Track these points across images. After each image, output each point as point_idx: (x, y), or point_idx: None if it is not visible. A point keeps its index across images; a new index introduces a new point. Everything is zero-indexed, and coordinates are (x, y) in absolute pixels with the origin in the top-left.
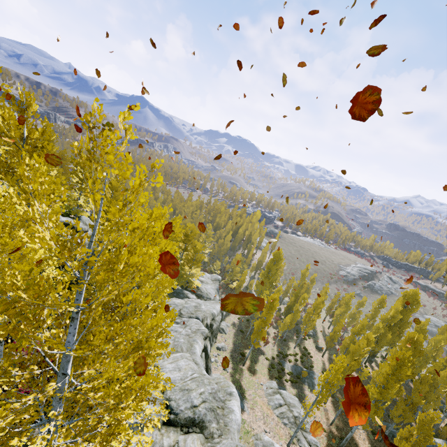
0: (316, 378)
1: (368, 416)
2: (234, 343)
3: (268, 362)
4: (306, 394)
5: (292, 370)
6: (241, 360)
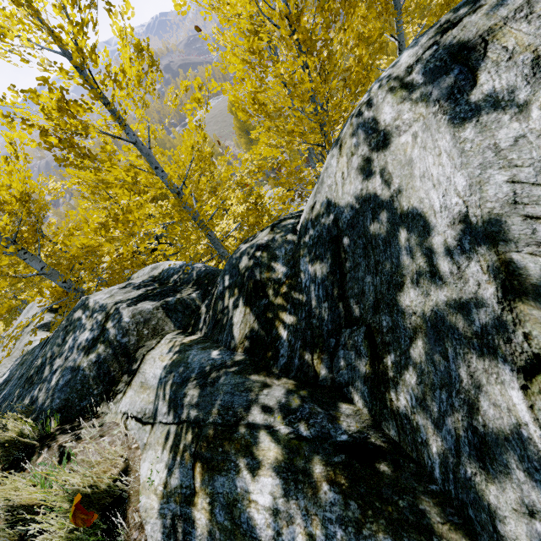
0: None
1: None
2: None
3: None
4: None
5: None
6: None
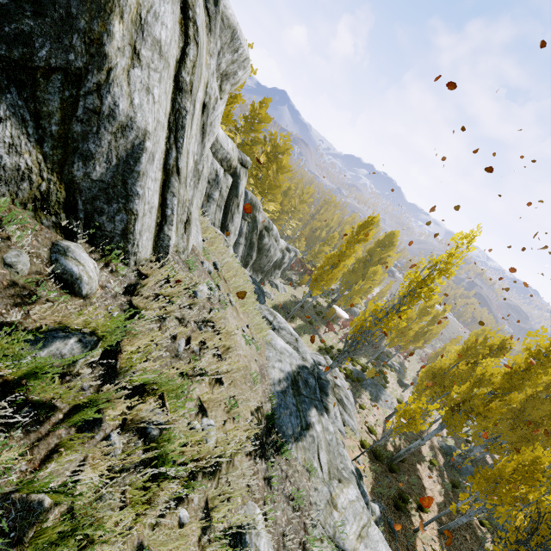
0: (385, 394)
1: (451, 471)
2: (284, 304)
3: (322, 345)
4: (362, 397)
5: (354, 372)
6: (286, 317)
